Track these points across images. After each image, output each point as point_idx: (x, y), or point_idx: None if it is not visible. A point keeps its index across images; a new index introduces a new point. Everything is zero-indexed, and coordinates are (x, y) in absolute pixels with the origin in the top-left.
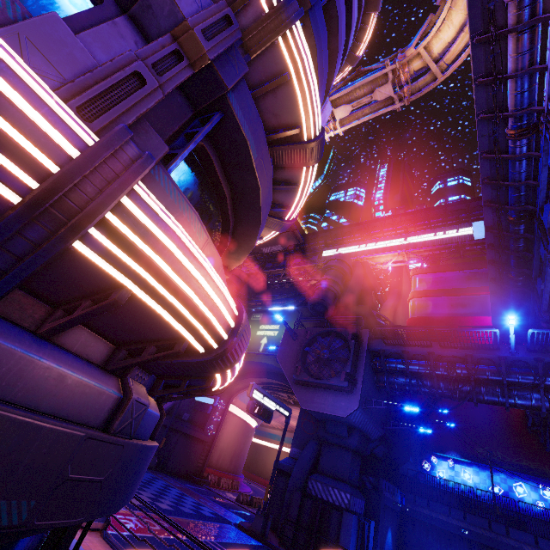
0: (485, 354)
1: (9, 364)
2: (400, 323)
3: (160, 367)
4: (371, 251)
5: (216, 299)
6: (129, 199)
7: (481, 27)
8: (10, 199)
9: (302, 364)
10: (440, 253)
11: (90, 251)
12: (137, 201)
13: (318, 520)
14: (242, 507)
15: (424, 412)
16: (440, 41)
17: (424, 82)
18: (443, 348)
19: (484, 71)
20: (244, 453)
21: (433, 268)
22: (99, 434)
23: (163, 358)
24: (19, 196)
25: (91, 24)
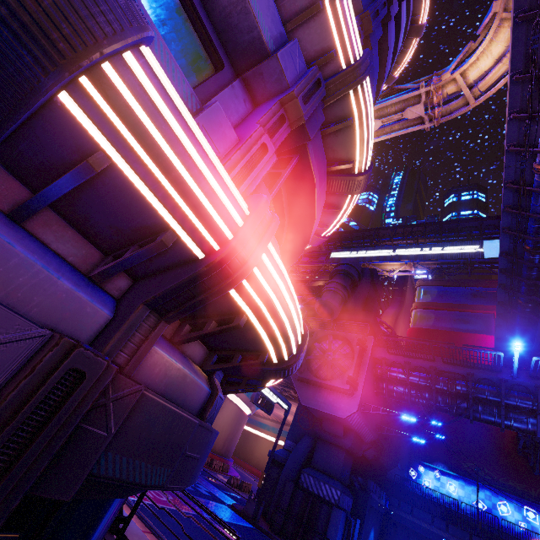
0: (487, 375)
1: (161, 366)
2: (400, 331)
3: (236, 370)
4: (379, 258)
5: (297, 323)
6: (264, 253)
7: (522, 67)
8: (197, 255)
9: (306, 363)
10: (448, 267)
11: (234, 290)
12: (267, 253)
13: (308, 511)
14: (233, 490)
15: (418, 422)
16: (477, 69)
17: (455, 105)
18: (445, 364)
19: (519, 107)
20: (236, 438)
21: (439, 281)
22: (204, 422)
23: (248, 366)
24: (203, 253)
25: (215, 87)
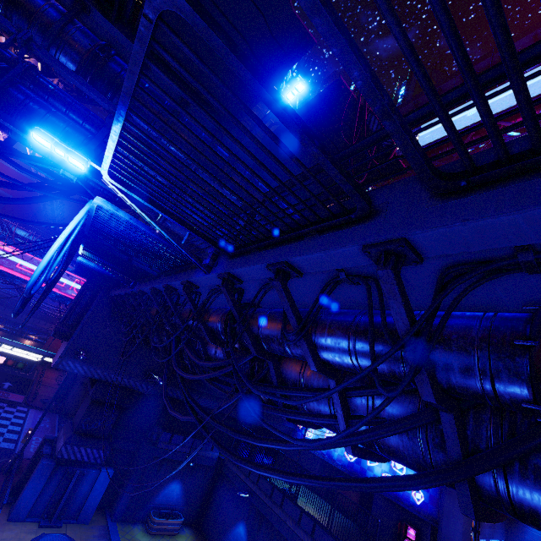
0: (127, 291)
1: None
2: None
3: None
4: None
5: None
6: None
7: None
8: None
9: None
10: None
11: None
12: None
13: (31, 464)
14: None
15: None
16: None
17: None
18: (122, 288)
19: None
20: None
21: None
22: None
23: None
24: None
25: None
